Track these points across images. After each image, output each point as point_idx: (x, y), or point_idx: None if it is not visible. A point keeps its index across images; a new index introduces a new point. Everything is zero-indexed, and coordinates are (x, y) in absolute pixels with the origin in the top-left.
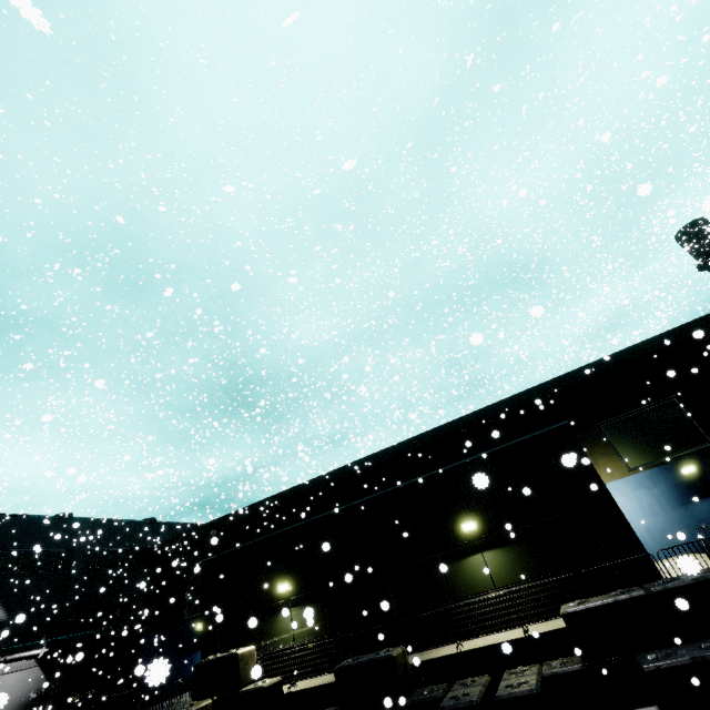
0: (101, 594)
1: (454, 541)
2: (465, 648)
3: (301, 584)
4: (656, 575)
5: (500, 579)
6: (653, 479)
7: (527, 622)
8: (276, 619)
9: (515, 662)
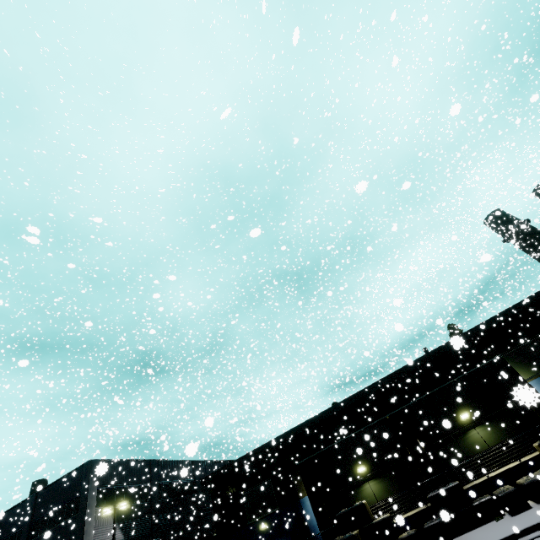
0: (170, 518)
1: (458, 426)
2: (490, 476)
3: (371, 465)
4: None
5: (490, 442)
6: None
7: (513, 462)
8: (360, 490)
9: (519, 476)
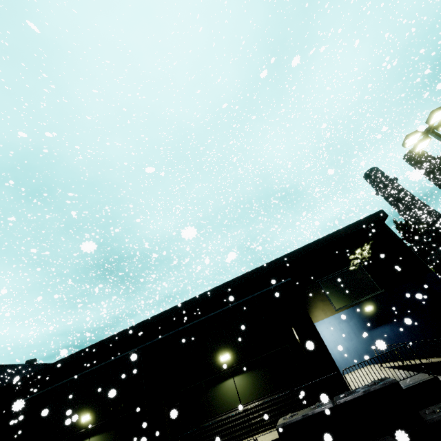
0: None
1: (214, 370)
2: None
3: (100, 413)
4: (345, 386)
5: (245, 398)
6: (350, 316)
7: (261, 431)
8: None
9: None
